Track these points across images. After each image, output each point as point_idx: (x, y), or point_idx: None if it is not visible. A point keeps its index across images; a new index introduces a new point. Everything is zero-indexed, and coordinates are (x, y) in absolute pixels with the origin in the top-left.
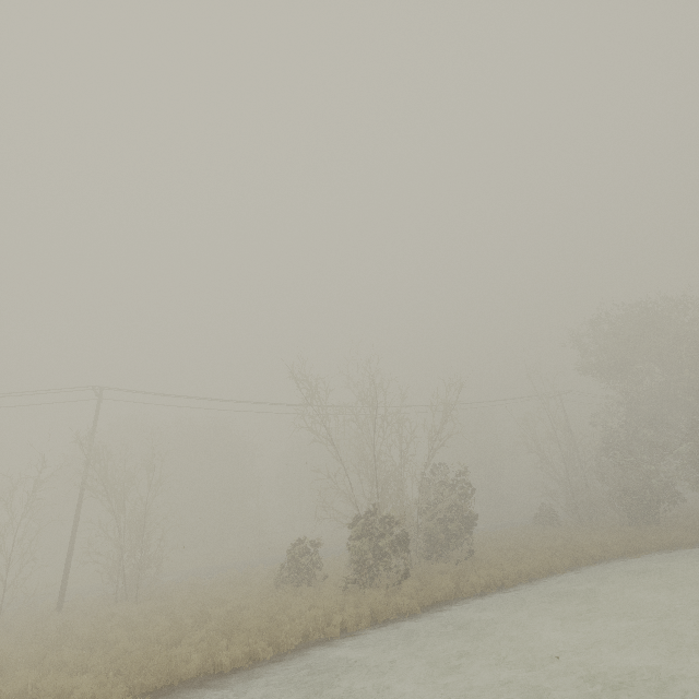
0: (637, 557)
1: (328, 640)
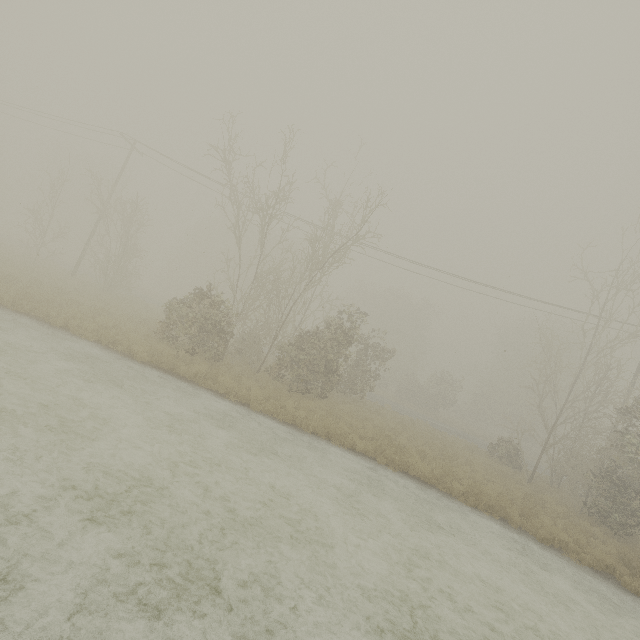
0: (467, 508)
1: (48, 324)
